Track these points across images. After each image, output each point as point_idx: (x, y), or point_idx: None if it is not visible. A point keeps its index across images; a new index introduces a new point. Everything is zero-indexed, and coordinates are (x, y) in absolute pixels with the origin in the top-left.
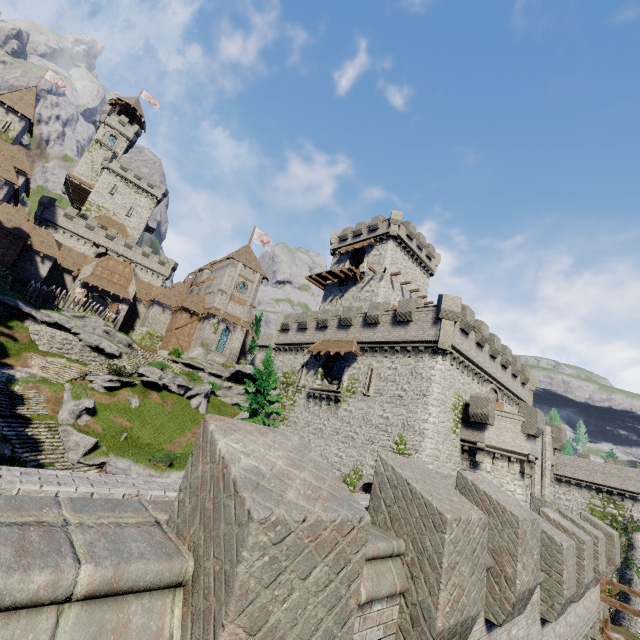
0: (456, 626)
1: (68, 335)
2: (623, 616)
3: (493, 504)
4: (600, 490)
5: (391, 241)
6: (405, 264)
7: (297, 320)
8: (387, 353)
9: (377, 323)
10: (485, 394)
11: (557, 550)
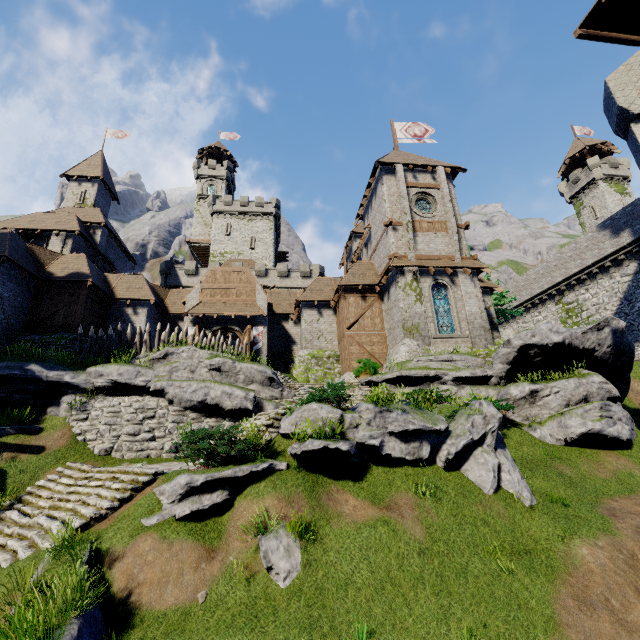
0: None
1: (146, 400)
2: None
3: None
4: None
5: None
6: None
7: None
8: None
9: None
10: None
11: None
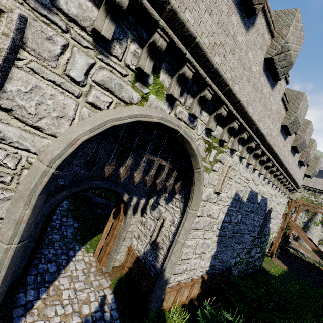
0: None
1: None
2: (300, 238)
3: (284, 11)
4: (310, 190)
5: None
6: None
7: None
8: None
9: None
10: None
11: (300, 96)
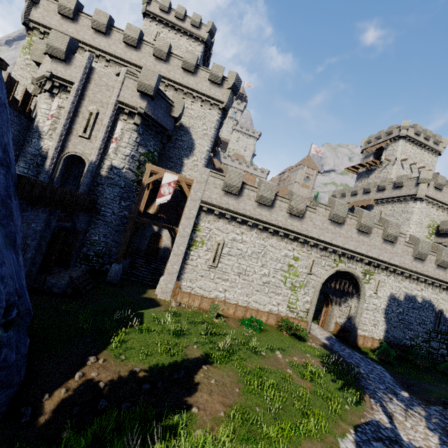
0: (365, 225)
1: None
2: None
3: (386, 220)
4: None
5: (401, 140)
6: (413, 152)
7: (340, 193)
8: (389, 203)
9: (384, 189)
10: None
11: (419, 241)
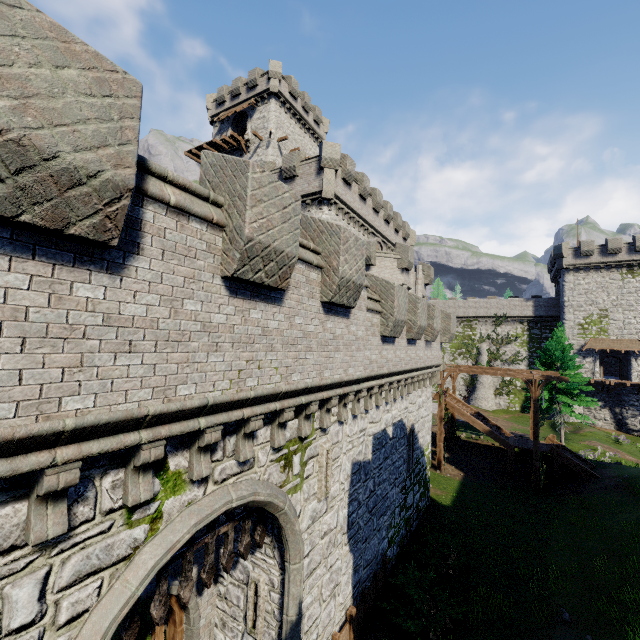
0: (269, 249)
1: None
2: (472, 399)
3: (325, 225)
4: (462, 321)
5: (273, 100)
6: (292, 129)
7: None
8: None
9: None
10: (368, 240)
11: (391, 289)
